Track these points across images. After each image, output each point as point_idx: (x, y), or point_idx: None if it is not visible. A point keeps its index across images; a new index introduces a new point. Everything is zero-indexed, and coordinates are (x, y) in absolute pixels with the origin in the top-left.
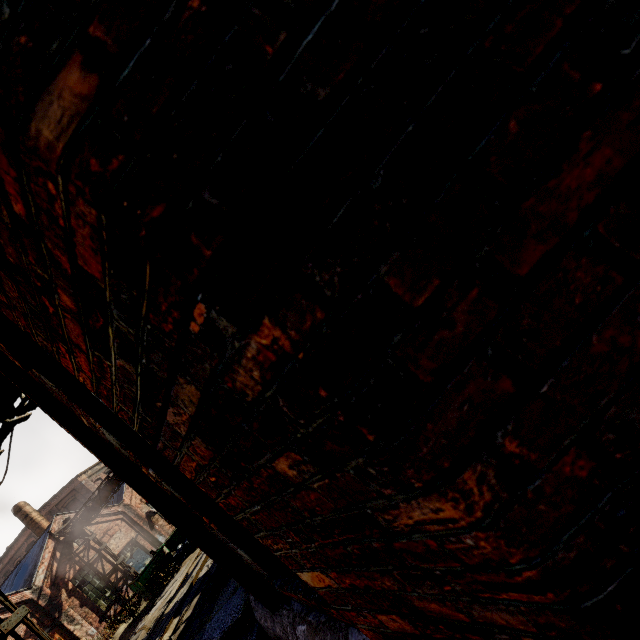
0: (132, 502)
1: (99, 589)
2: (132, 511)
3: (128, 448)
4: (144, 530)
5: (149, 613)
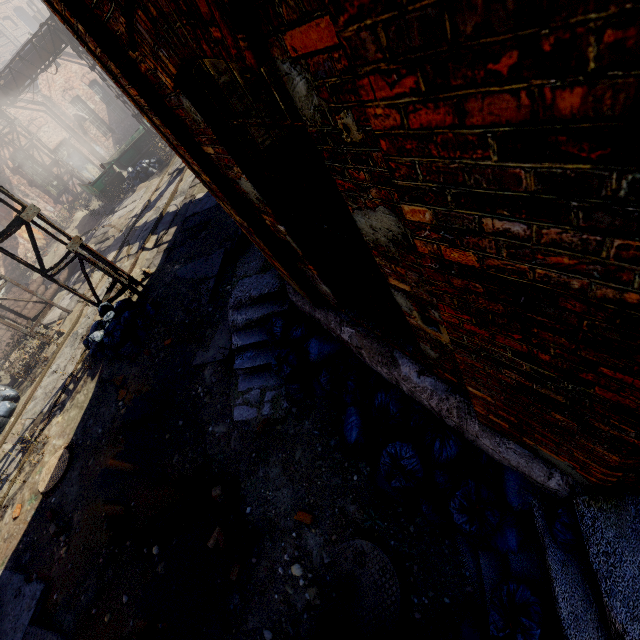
0: (52, 96)
1: (44, 177)
2: (56, 107)
3: (268, 206)
4: (76, 134)
5: (112, 216)
